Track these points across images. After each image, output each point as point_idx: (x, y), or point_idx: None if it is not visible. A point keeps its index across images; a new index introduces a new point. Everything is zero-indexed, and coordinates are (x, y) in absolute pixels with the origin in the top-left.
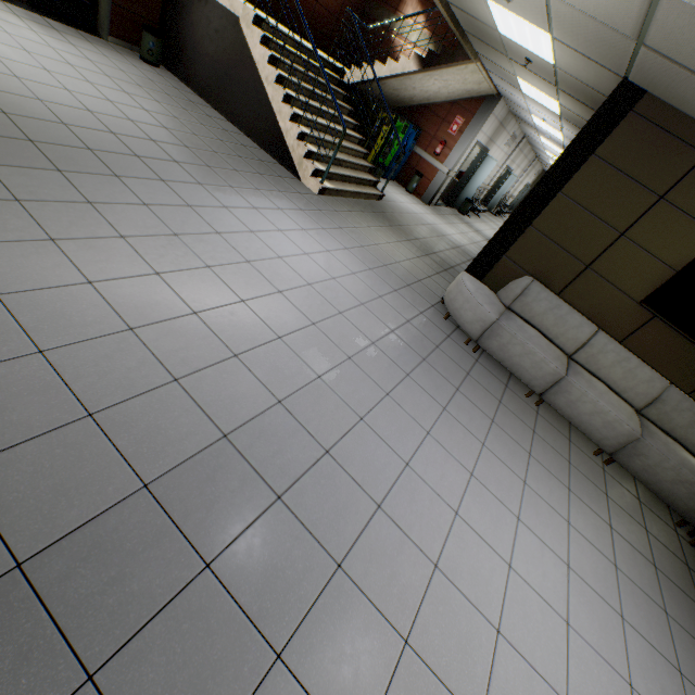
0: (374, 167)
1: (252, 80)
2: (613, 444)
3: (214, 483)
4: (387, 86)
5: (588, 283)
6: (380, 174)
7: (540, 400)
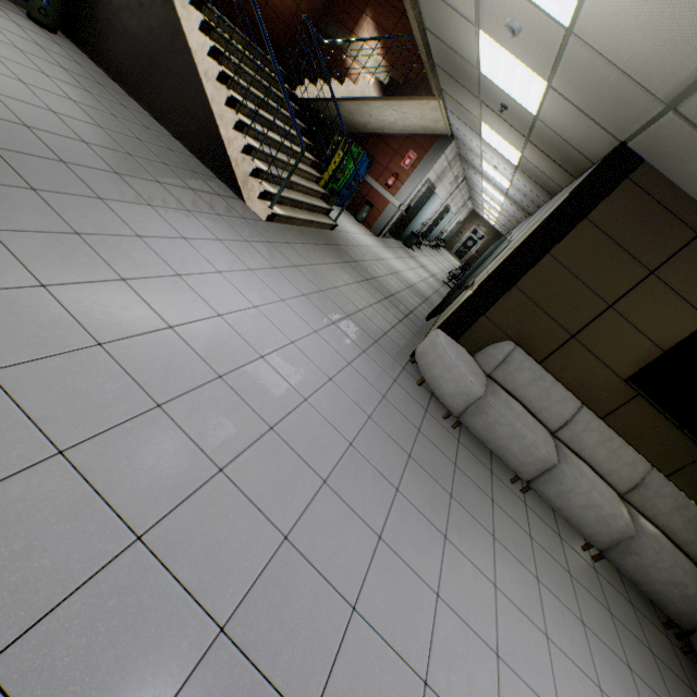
0: (327, 193)
1: (186, 72)
2: (605, 541)
3: None
4: (342, 108)
5: (572, 354)
6: (333, 201)
7: (527, 487)
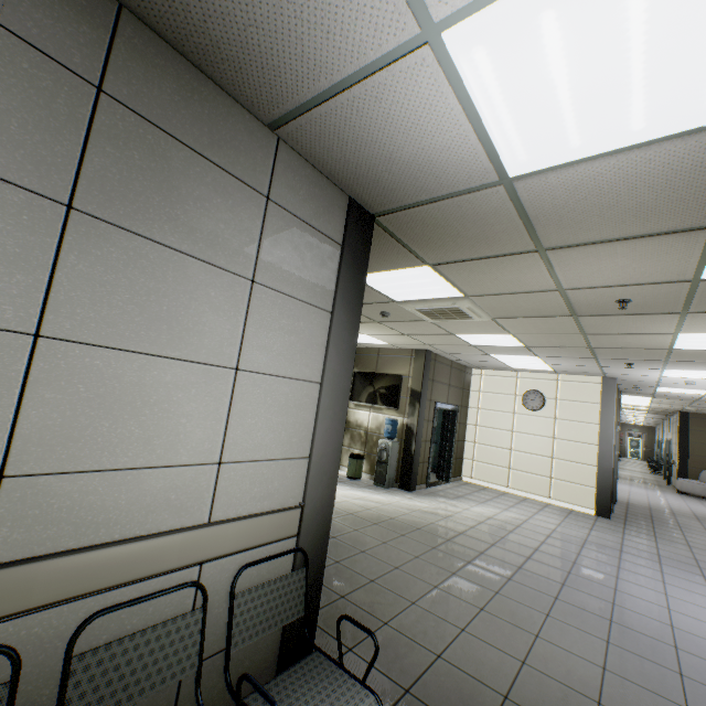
0: None
1: None
2: None
3: (700, 513)
4: None
5: None
6: None
7: None
